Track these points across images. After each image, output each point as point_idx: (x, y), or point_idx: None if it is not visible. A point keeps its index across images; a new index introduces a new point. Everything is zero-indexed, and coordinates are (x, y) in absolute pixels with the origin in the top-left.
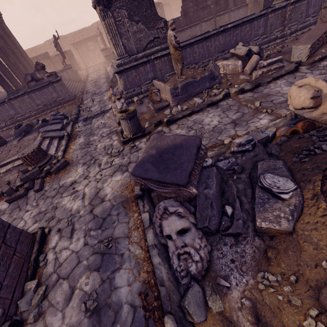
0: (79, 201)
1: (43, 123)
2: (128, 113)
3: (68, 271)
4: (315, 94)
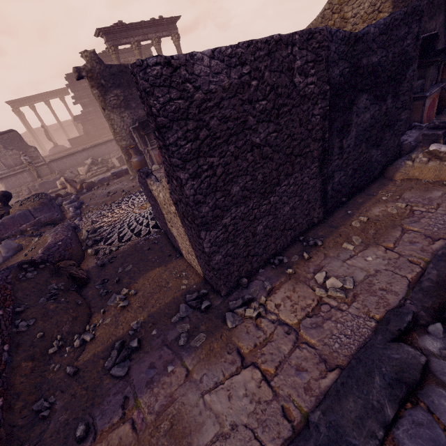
0: None
1: None
2: None
3: None
4: (61, 183)
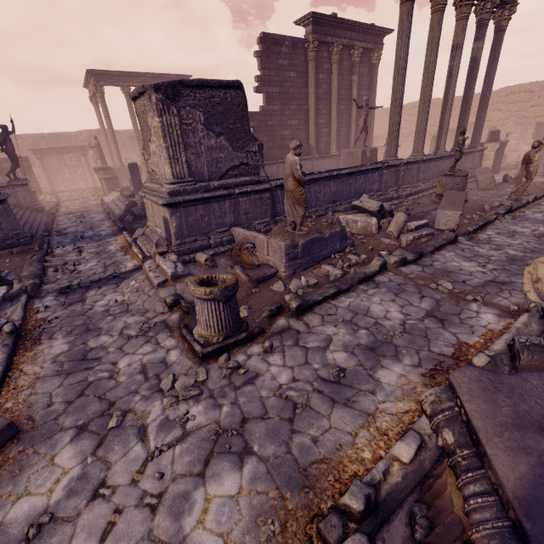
0: None
1: None
2: (225, 288)
3: None
4: None
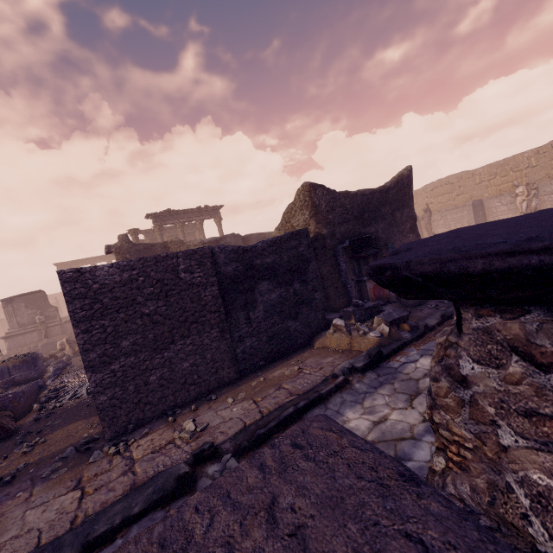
0: None
1: None
2: None
3: None
4: (61, 343)
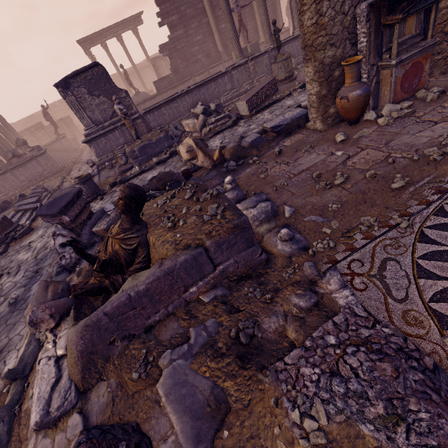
0: (30, 253)
1: (21, 198)
2: (80, 179)
3: (6, 292)
4: (188, 149)
